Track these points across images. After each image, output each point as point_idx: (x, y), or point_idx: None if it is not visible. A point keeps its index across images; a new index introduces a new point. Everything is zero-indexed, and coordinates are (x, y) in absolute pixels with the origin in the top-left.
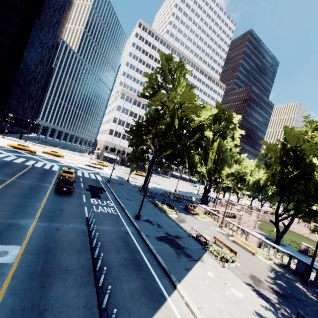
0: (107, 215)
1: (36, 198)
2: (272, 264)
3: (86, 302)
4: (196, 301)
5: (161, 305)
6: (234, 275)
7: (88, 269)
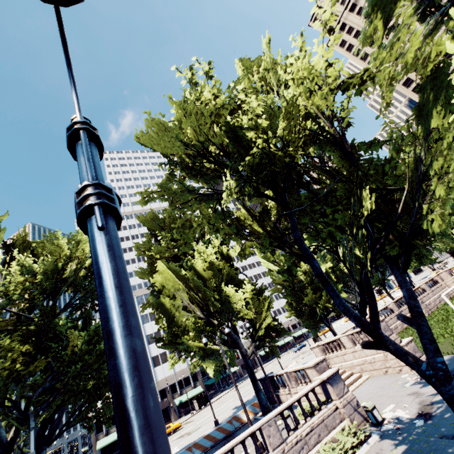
0: None
1: None
2: None
3: None
4: None
5: None
6: None
7: None
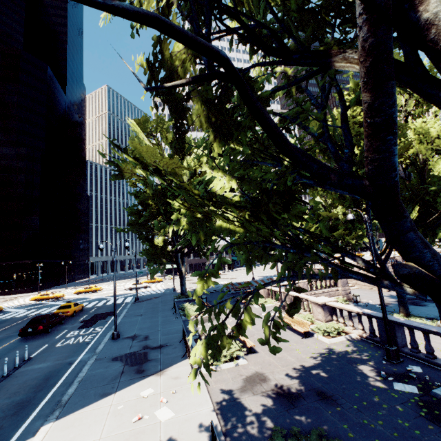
0: (68, 348)
1: None
2: (338, 343)
3: None
4: None
5: None
6: (204, 383)
7: None
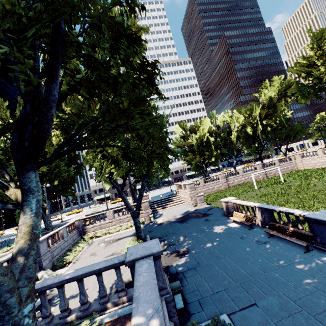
0: None
1: None
2: None
3: None
4: None
5: None
6: None
7: None
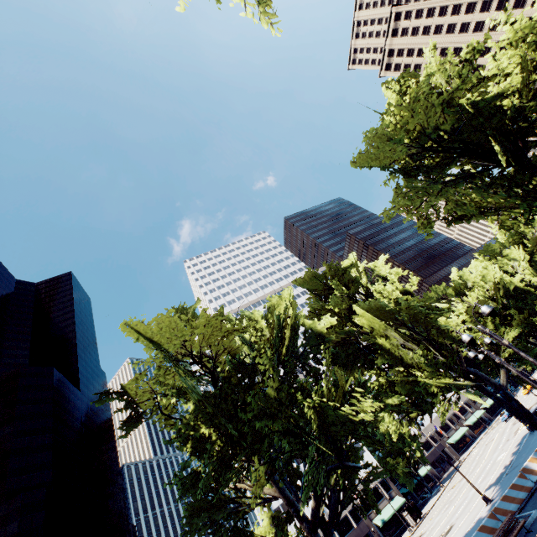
0: None
1: None
2: None
3: None
4: None
5: None
6: None
7: None
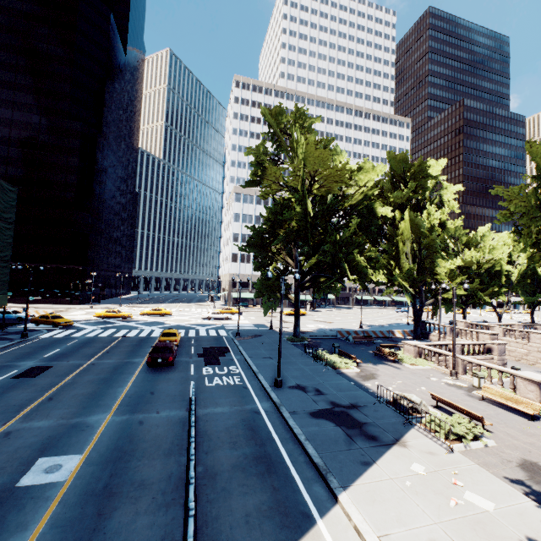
0: (225, 390)
1: (119, 382)
2: None
3: (164, 535)
4: (376, 523)
5: (303, 534)
6: (477, 465)
7: (178, 480)
